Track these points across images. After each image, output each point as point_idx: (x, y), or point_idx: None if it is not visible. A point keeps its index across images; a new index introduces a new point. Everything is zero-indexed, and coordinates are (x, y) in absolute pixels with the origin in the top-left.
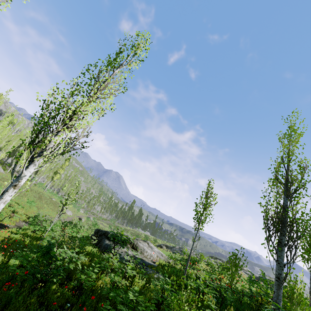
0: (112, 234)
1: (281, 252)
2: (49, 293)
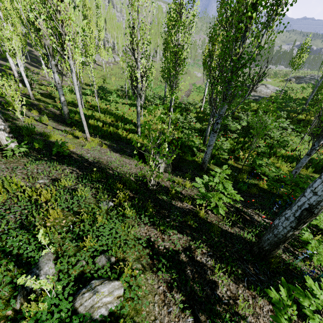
0: None
1: (319, 81)
2: None
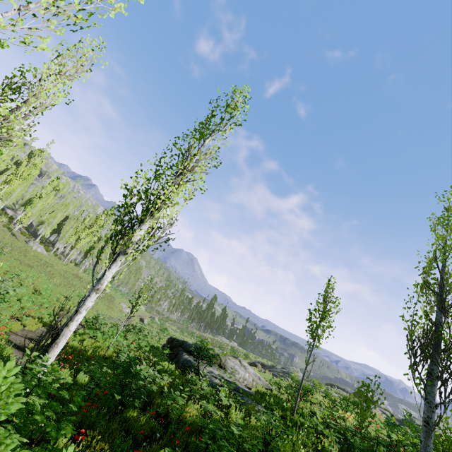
0: (196, 348)
1: (431, 388)
2: (132, 419)
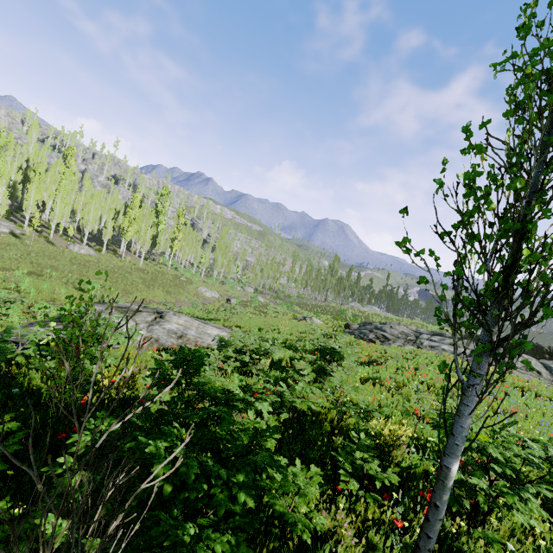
0: None
1: None
2: None
